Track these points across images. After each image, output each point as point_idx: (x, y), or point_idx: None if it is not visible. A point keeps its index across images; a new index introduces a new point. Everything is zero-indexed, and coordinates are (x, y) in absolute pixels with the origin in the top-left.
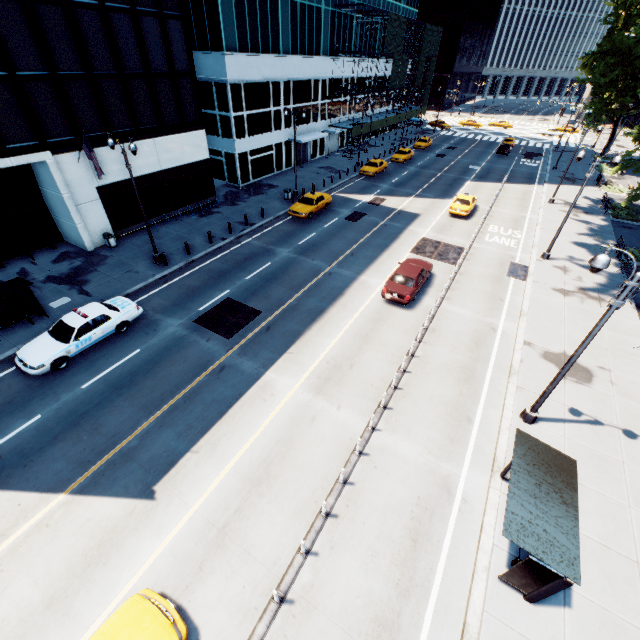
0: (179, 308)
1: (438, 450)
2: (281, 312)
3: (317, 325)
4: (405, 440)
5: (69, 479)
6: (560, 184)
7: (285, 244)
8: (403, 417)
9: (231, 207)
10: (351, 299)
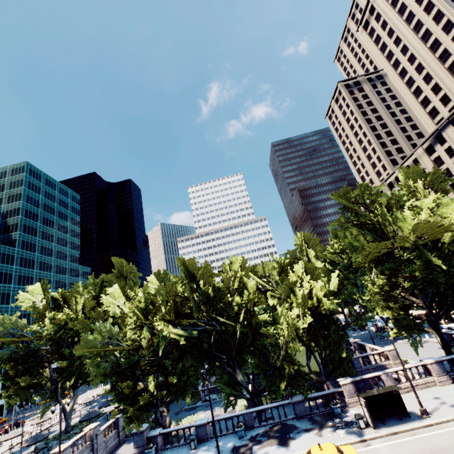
0: None
1: None
2: None
3: None
4: None
5: None
6: None
7: None
8: None
9: None
10: None
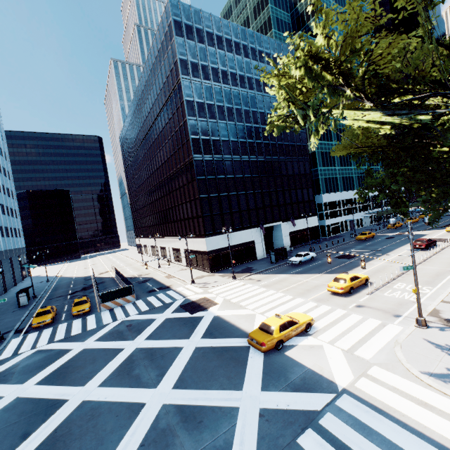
0: (326, 256)
1: (445, 267)
2: (366, 255)
3: (383, 255)
4: (430, 267)
5: (319, 273)
6: None
7: (358, 245)
8: (428, 264)
9: (328, 241)
10: (396, 251)
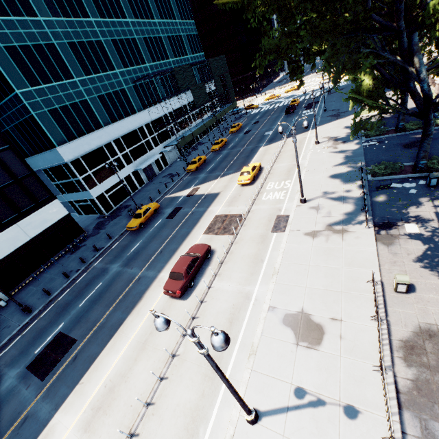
0: (22, 355)
1: None
2: (91, 335)
3: (112, 342)
4: None
5: None
6: (316, 130)
7: (118, 259)
8: None
9: (94, 237)
10: (146, 302)
